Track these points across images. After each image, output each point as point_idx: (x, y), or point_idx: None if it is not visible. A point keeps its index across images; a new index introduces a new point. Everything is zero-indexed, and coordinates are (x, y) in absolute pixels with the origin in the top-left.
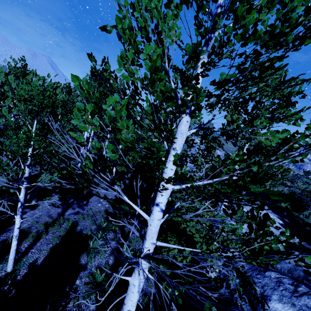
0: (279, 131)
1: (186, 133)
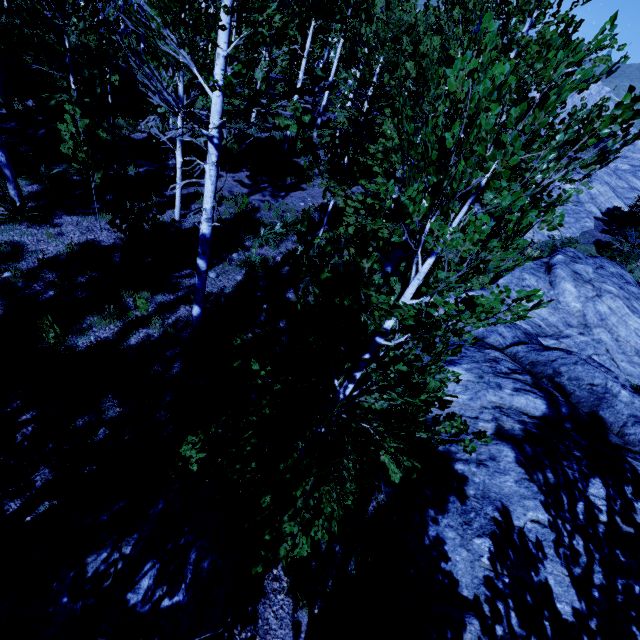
0: None
1: None
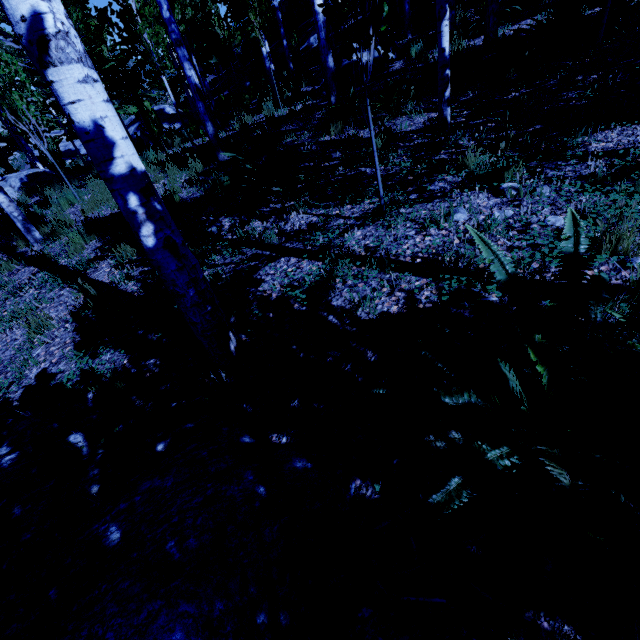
0: None
1: None
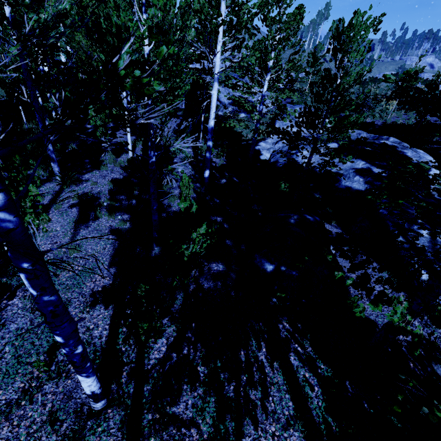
0: (257, 2)
1: (224, 11)
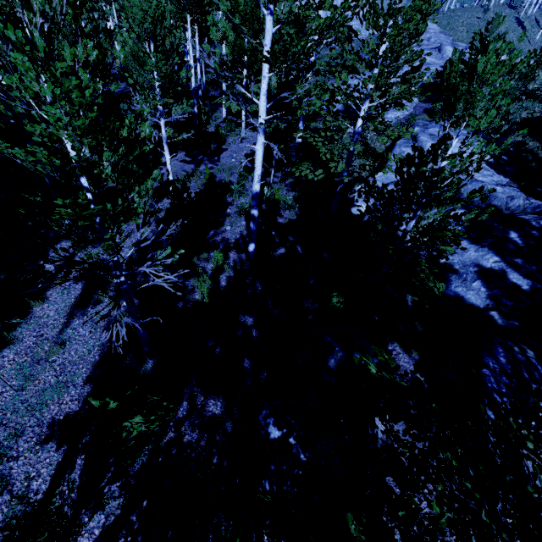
0: (321, 18)
1: (271, 30)
